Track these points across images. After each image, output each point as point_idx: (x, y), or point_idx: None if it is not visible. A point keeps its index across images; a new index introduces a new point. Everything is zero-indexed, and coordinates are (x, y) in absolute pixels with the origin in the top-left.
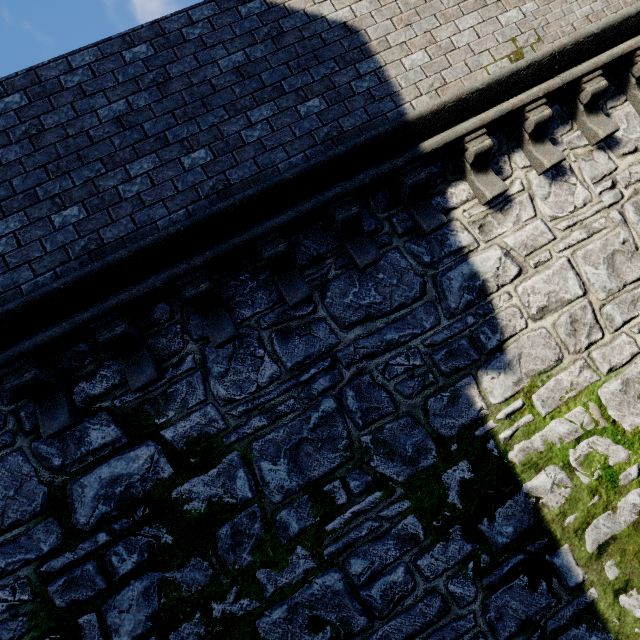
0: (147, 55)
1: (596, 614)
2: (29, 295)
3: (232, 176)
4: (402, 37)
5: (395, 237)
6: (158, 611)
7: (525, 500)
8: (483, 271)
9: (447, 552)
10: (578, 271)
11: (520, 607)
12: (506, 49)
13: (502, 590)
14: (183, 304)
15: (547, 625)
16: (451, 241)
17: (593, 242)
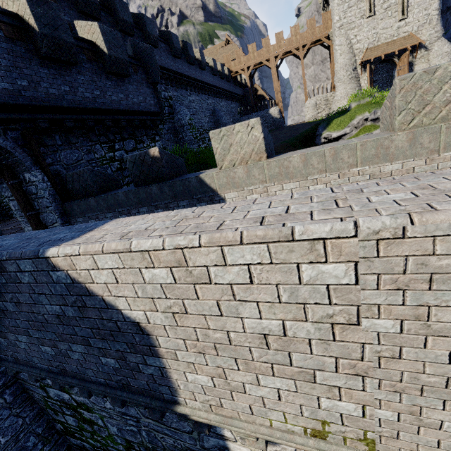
0: (3, 281)
1: None
2: None
3: (67, 367)
4: (191, 358)
5: None
6: (78, 425)
7: None
8: (233, 450)
9: None
10: None
11: None
12: (307, 423)
13: None
14: None
15: None
16: (217, 429)
17: None
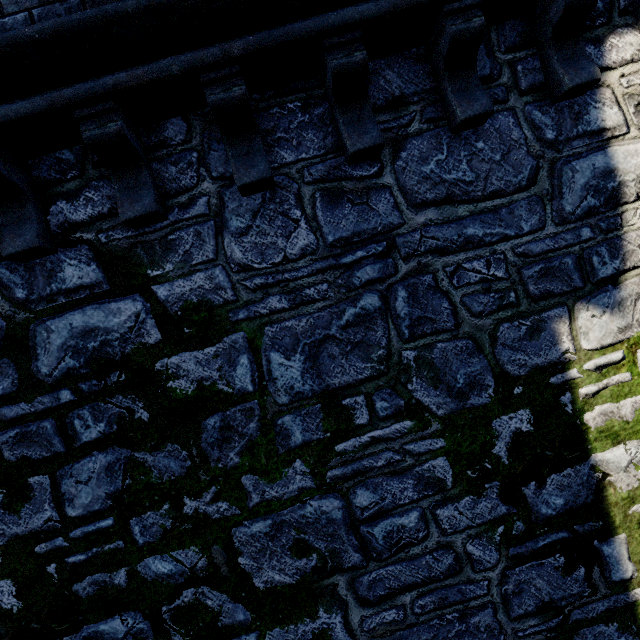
0: None
1: (634, 616)
2: None
3: None
4: None
5: (514, 93)
6: (121, 491)
7: (589, 473)
8: (623, 169)
9: (475, 508)
10: None
11: (546, 588)
12: None
13: (530, 565)
14: (205, 125)
15: (572, 614)
16: (591, 116)
17: None
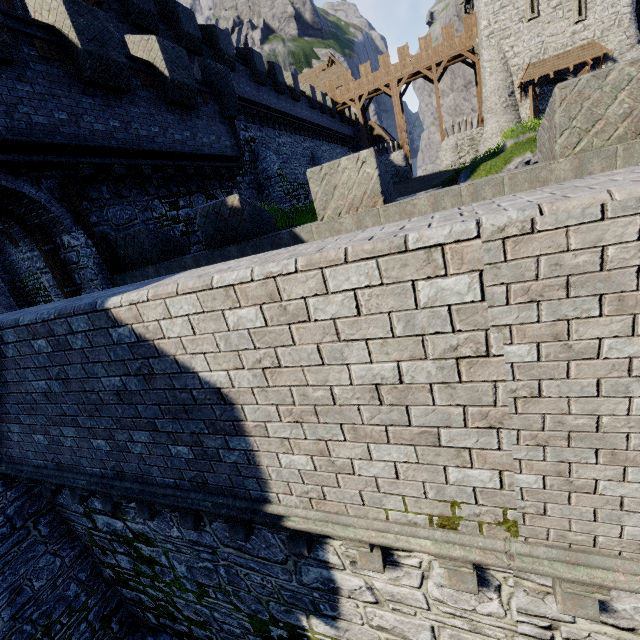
0: (48, 350)
1: None
2: (36, 470)
3: (125, 467)
4: (286, 432)
5: None
6: (134, 568)
7: None
8: (340, 583)
9: None
10: (437, 636)
11: None
12: (433, 508)
13: None
14: None
15: None
16: (320, 553)
17: (473, 636)
